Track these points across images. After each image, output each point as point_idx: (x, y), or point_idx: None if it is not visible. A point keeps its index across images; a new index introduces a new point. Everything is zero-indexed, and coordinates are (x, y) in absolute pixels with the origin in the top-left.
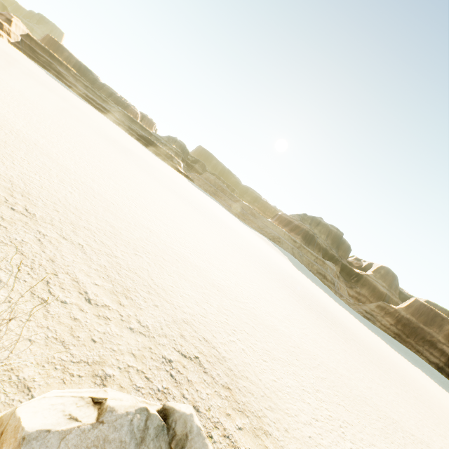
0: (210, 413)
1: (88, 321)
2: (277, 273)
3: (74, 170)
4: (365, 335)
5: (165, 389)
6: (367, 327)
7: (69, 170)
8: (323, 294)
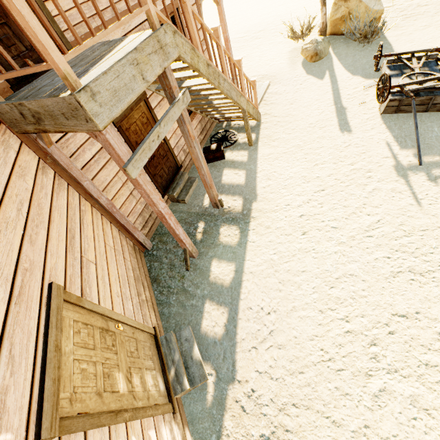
0: None
1: None
2: None
3: None
4: None
5: None
6: None
7: None
8: None
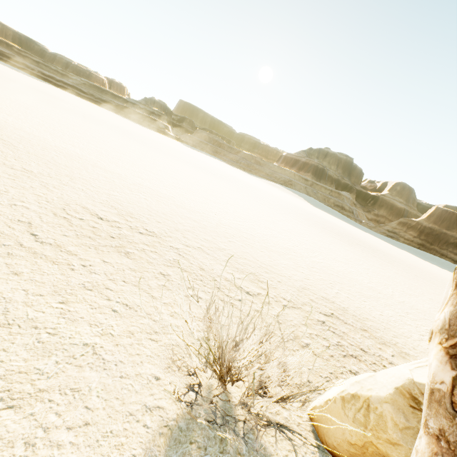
0: (371, 351)
1: (263, 309)
2: (308, 218)
3: (124, 174)
4: (398, 254)
5: (338, 342)
6: (394, 245)
7: (121, 176)
8: (348, 225)
